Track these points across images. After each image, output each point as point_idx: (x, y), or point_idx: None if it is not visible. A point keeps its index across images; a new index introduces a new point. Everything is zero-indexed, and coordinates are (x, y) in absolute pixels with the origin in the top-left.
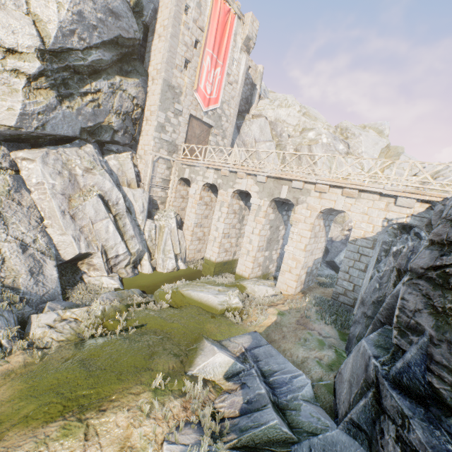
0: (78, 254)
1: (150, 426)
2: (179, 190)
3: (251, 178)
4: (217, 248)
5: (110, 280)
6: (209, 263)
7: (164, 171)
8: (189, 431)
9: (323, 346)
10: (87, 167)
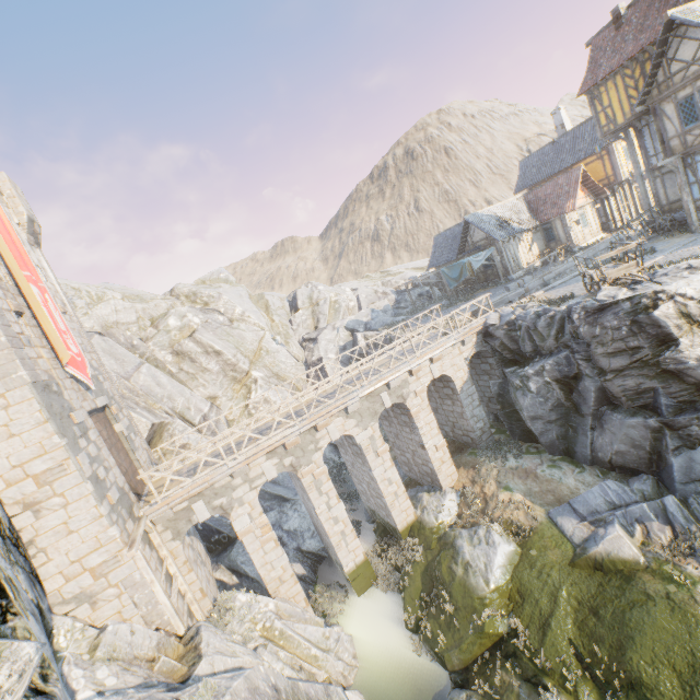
0: None
1: None
2: (189, 558)
3: (336, 417)
4: (356, 540)
5: None
6: (359, 570)
7: (152, 557)
8: None
9: (556, 465)
10: None
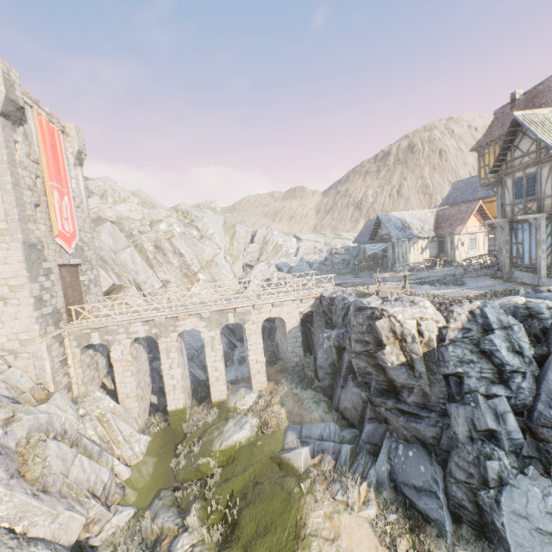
0: (84, 522)
1: (325, 501)
2: (83, 361)
3: (193, 317)
4: (181, 394)
5: (122, 514)
6: (177, 412)
7: (59, 350)
8: (333, 486)
9: (318, 403)
10: (6, 418)
